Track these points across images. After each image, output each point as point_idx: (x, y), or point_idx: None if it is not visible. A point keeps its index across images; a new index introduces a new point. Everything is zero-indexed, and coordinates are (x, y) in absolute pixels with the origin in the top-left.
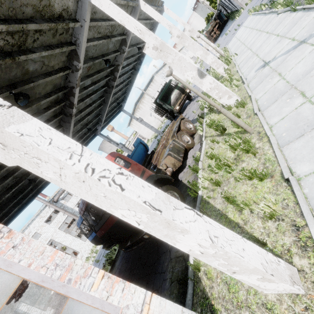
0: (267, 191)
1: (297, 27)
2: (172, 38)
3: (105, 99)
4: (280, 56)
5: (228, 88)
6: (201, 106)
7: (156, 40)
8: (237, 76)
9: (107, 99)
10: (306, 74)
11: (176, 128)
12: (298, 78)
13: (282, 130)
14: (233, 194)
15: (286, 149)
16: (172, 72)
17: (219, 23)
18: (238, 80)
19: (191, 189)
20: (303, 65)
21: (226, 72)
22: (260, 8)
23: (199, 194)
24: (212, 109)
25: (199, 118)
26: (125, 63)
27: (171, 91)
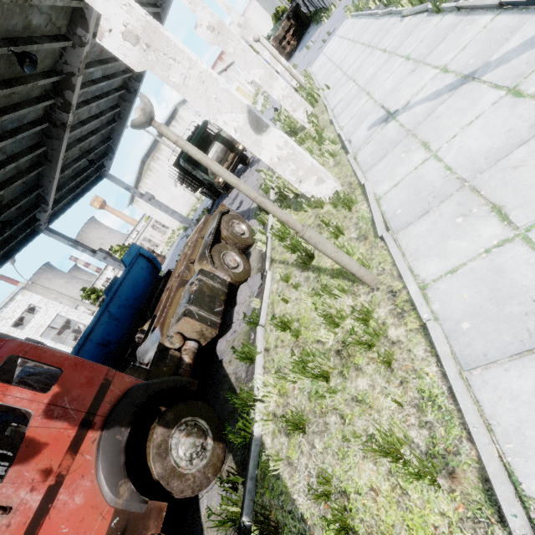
0: (444, 530)
1: (448, 44)
2: (199, 28)
3: (49, 153)
4: (420, 102)
5: (315, 156)
6: (265, 185)
7: (132, 14)
8: (332, 132)
9: (54, 153)
10: (497, 159)
11: (209, 236)
12: (475, 165)
13: (457, 308)
14: (340, 480)
15: (483, 385)
16: (152, 114)
17: (295, 27)
18: (334, 142)
19: (235, 425)
20: (484, 134)
21: (311, 120)
22: (367, 5)
23: (256, 434)
24: (285, 196)
25: (260, 211)
26: (99, 73)
27: (209, 145)
